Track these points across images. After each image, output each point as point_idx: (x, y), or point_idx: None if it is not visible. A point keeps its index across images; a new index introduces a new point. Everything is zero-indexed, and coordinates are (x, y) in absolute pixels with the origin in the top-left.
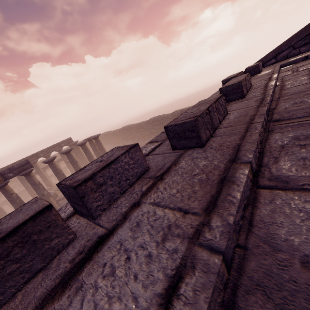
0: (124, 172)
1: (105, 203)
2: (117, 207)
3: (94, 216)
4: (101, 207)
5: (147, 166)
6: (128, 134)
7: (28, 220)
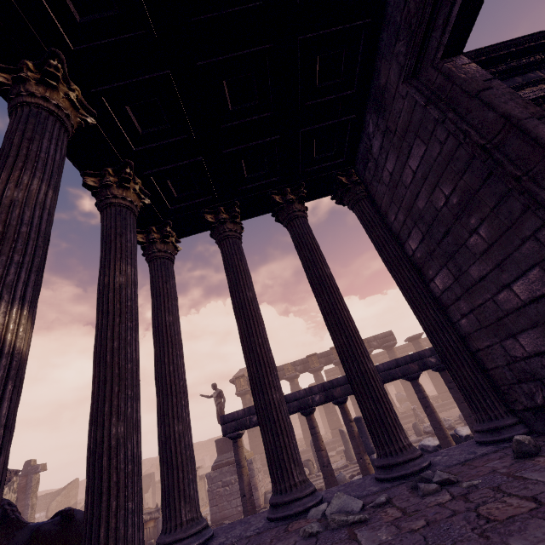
0: None
1: None
2: None
3: None
4: None
5: None
6: None
7: None
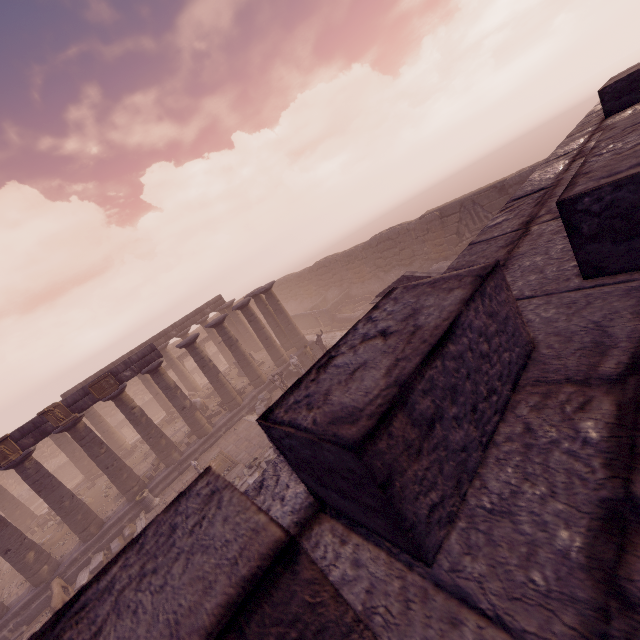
0: (479, 368)
1: (449, 493)
2: (510, 511)
3: (427, 551)
4: (441, 511)
5: (527, 340)
6: (328, 277)
7: (220, 637)
